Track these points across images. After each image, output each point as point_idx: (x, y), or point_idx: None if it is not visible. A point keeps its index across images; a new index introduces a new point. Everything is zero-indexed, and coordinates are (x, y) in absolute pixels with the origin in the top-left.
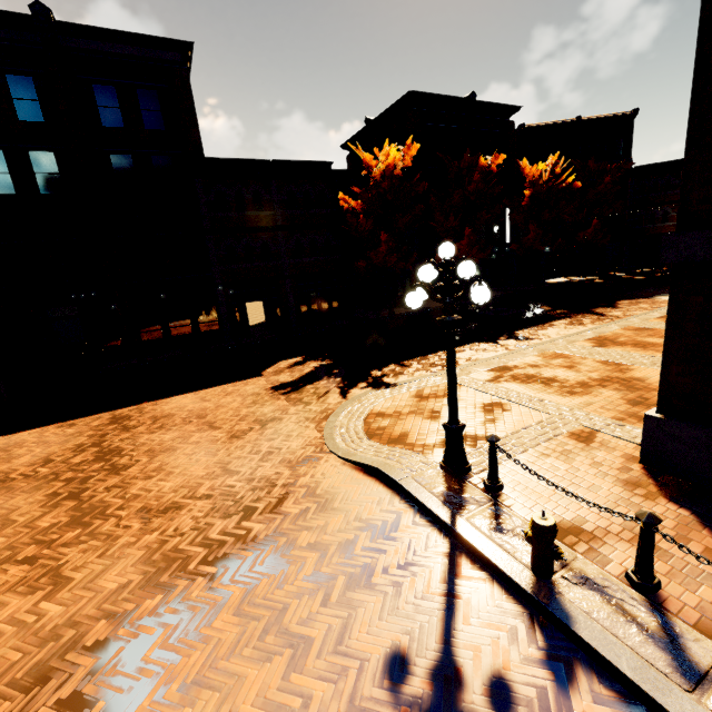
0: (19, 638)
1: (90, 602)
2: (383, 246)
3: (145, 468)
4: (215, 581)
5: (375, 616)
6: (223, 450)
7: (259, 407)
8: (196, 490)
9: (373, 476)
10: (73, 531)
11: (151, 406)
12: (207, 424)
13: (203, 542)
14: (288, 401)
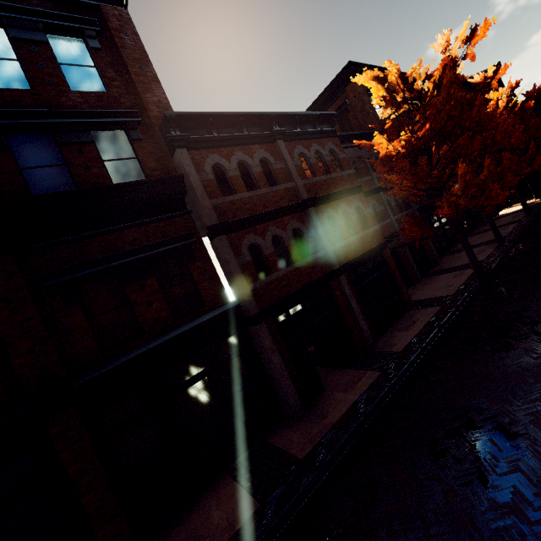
0: None
1: None
2: (457, 183)
3: None
4: None
5: None
6: None
7: None
8: None
9: None
10: None
11: None
12: None
13: None
14: None
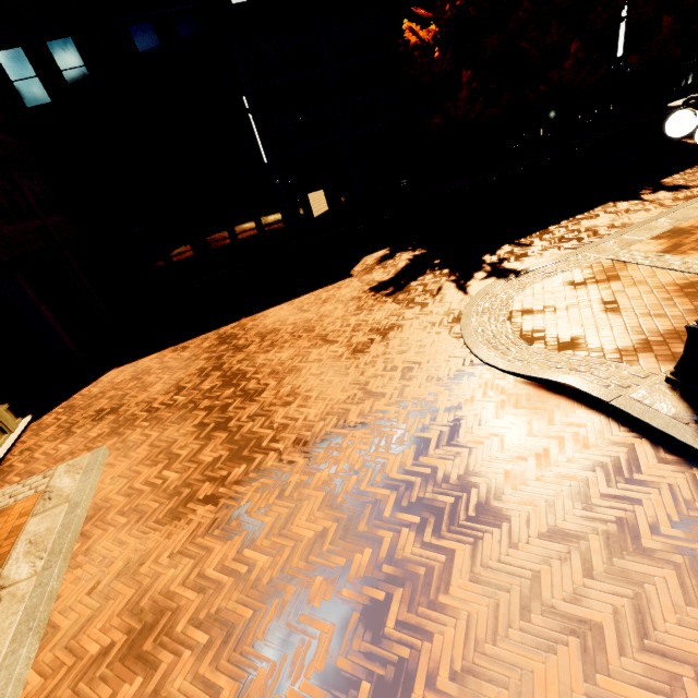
0: (240, 590)
1: (294, 552)
2: (464, 90)
3: (278, 393)
4: (424, 534)
5: (678, 599)
6: (351, 367)
7: (368, 314)
8: (345, 417)
9: (561, 394)
10: (239, 466)
11: (251, 322)
12: (319, 338)
13: (384, 482)
14: (398, 303)
